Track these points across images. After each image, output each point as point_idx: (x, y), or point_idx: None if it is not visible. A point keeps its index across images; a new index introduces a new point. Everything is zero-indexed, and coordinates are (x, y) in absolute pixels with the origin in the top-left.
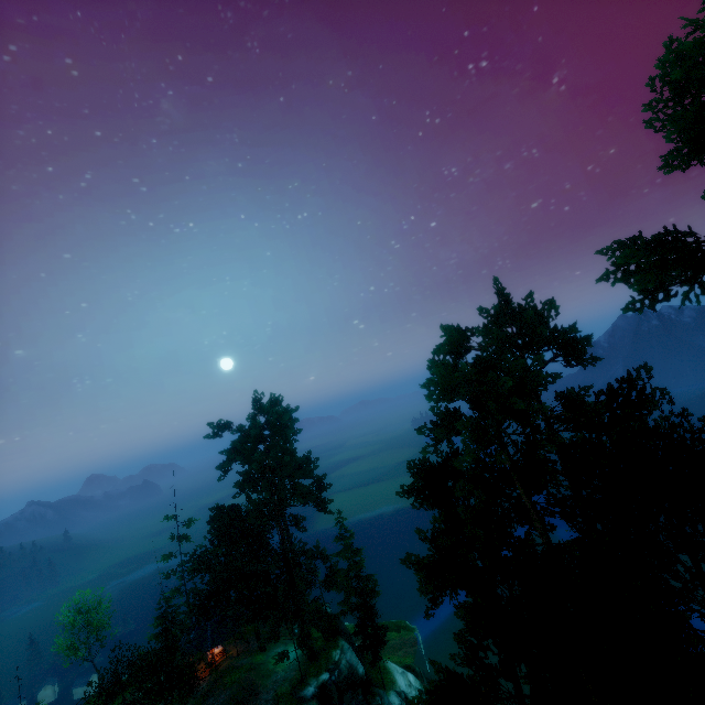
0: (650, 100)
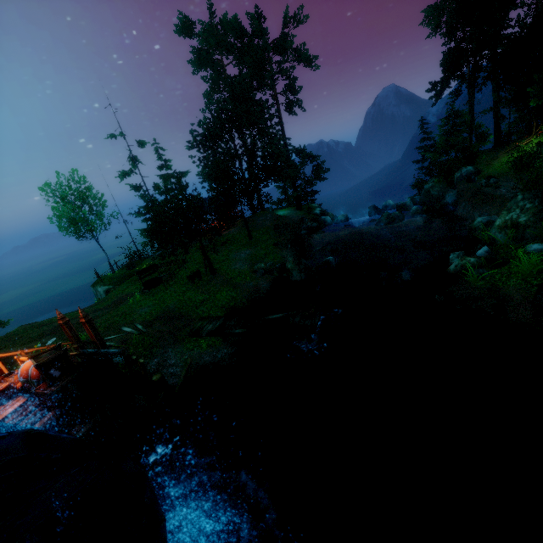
0: None
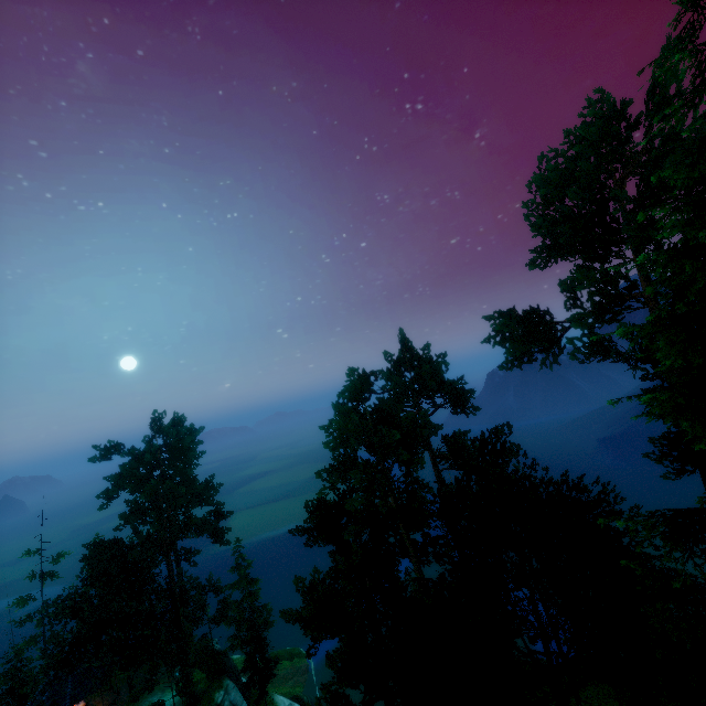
0: (527, 201)
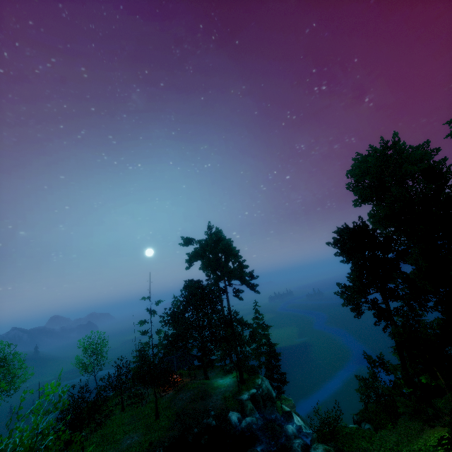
0: None
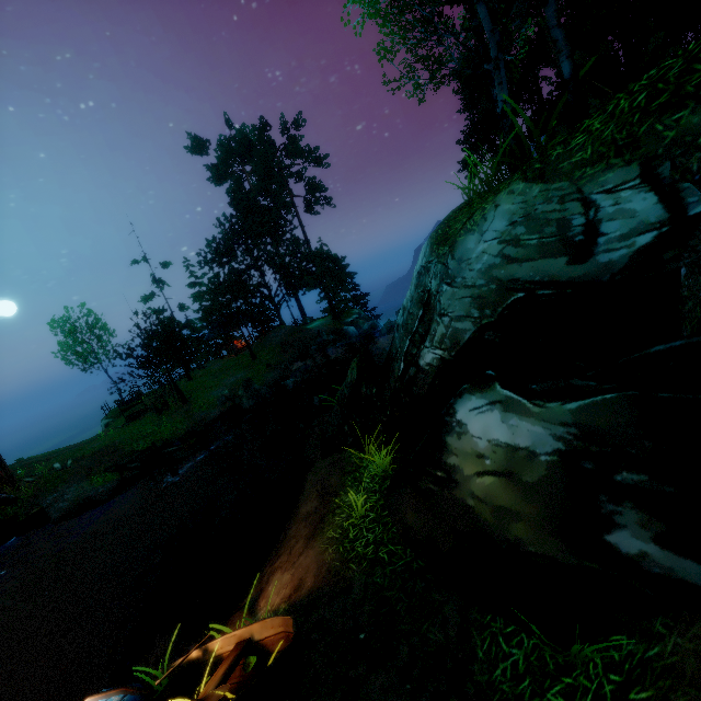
0: None
